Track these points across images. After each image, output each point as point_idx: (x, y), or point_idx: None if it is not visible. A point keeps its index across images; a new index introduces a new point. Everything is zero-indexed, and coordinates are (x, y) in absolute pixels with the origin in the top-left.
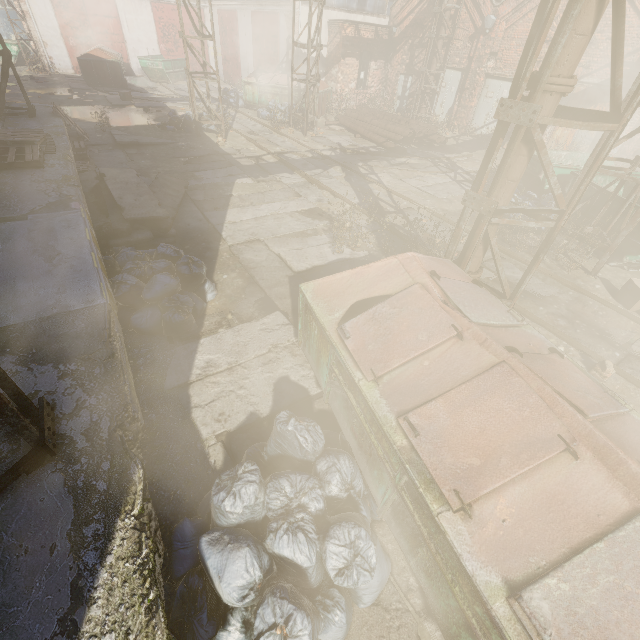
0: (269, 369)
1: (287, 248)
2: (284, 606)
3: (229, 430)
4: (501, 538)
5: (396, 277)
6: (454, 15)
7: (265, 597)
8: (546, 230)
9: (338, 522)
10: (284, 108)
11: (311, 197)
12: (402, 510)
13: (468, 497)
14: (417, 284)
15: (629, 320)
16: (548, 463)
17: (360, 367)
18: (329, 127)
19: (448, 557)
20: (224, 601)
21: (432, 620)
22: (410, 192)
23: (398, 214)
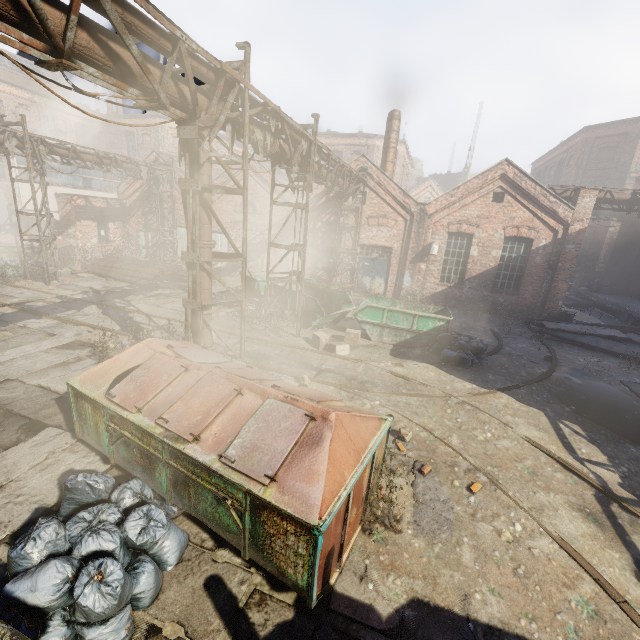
0: (49, 471)
1: (48, 378)
2: (96, 563)
3: (12, 531)
4: (216, 441)
5: (144, 353)
6: (171, 195)
7: (79, 574)
8: (265, 317)
9: (133, 510)
10: (16, 263)
11: (68, 333)
12: (176, 477)
13: (197, 432)
14: (158, 353)
15: (319, 354)
16: (232, 402)
17: (127, 408)
18: (76, 275)
19: (197, 470)
20: (41, 606)
21: (222, 548)
22: (168, 313)
23: (160, 330)
